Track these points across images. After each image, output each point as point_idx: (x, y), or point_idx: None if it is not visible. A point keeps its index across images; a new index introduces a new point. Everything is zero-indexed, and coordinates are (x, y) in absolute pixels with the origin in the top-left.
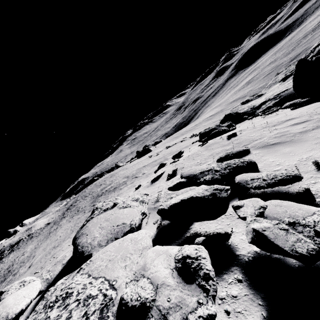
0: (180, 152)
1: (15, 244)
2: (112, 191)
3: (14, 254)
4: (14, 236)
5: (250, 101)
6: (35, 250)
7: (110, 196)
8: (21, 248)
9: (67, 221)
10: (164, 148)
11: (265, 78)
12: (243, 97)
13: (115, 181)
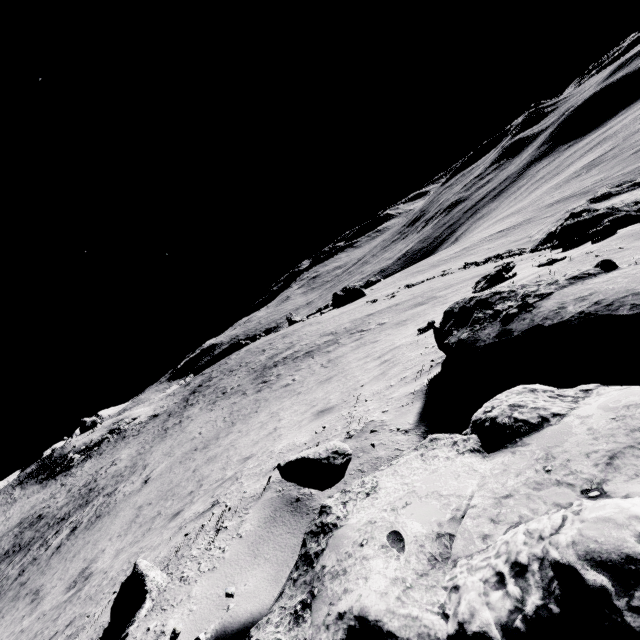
0: (505, 267)
1: (94, 445)
2: (305, 357)
3: (93, 462)
4: (92, 432)
5: (614, 195)
6: (142, 456)
7: (305, 364)
8: (105, 453)
9: (203, 410)
10: (401, 288)
11: (638, 153)
12: (582, 193)
13: (300, 342)
